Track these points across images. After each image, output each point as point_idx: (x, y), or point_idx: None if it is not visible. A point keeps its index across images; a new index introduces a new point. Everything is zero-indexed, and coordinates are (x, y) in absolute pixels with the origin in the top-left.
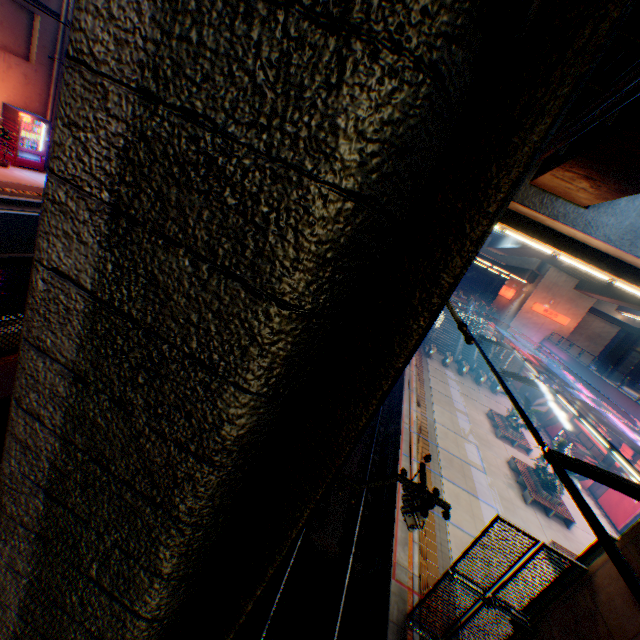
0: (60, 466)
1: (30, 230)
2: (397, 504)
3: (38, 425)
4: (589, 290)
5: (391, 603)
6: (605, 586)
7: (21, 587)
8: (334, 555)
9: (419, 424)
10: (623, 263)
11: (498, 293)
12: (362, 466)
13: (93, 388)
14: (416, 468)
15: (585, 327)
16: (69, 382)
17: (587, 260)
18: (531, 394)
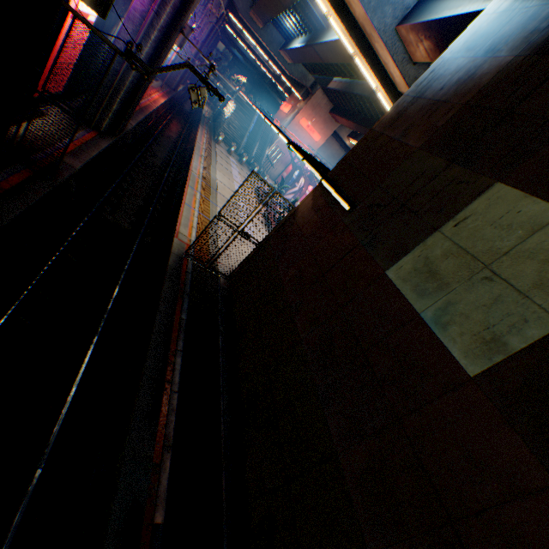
0: None
1: None
2: (183, 208)
3: None
4: (338, 114)
5: (174, 247)
6: (302, 211)
7: None
8: (127, 230)
9: (205, 177)
10: (365, 38)
11: (280, 109)
12: (153, 191)
13: None
14: (199, 197)
15: (328, 149)
16: None
17: (346, 26)
18: (286, 188)
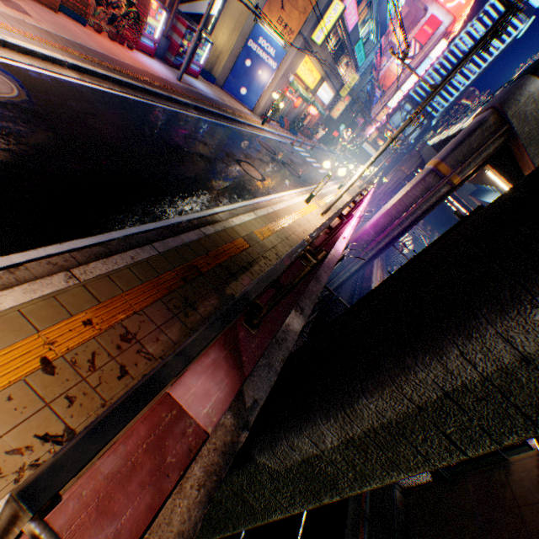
0: (467, 386)
1: (172, 126)
2: None
3: (468, 367)
4: None
5: None
6: (518, 472)
7: (376, 421)
8: None
9: None
10: None
11: None
12: None
13: (530, 366)
14: None
15: None
16: (514, 358)
17: None
18: None
